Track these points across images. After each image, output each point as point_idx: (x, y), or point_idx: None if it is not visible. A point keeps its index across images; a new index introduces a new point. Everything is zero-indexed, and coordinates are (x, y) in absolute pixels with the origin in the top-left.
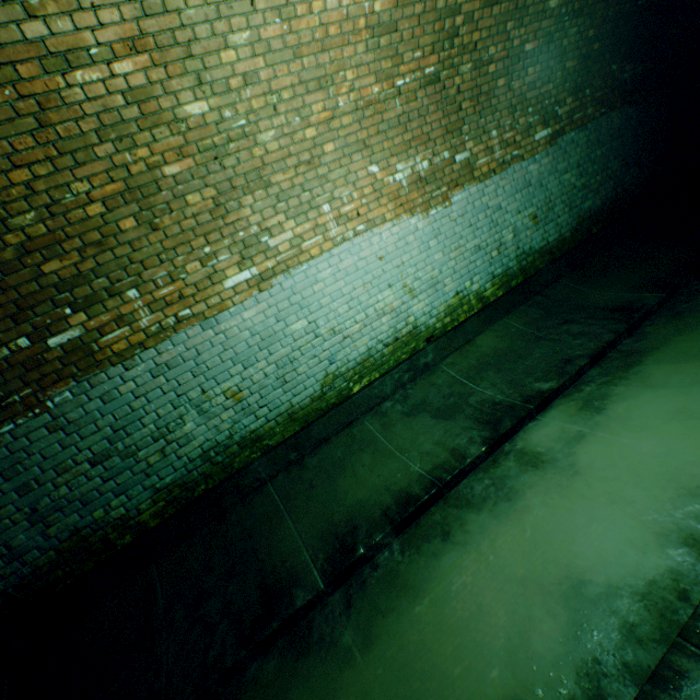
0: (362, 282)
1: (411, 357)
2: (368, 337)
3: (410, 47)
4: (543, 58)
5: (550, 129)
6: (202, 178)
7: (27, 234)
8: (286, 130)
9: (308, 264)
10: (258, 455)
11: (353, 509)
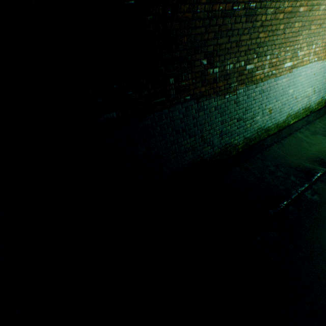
0: (307, 82)
1: (307, 116)
2: (300, 104)
3: None
4: None
5: None
6: (302, 17)
7: (266, 18)
8: (325, 8)
9: (301, 67)
10: (266, 136)
11: (314, 155)
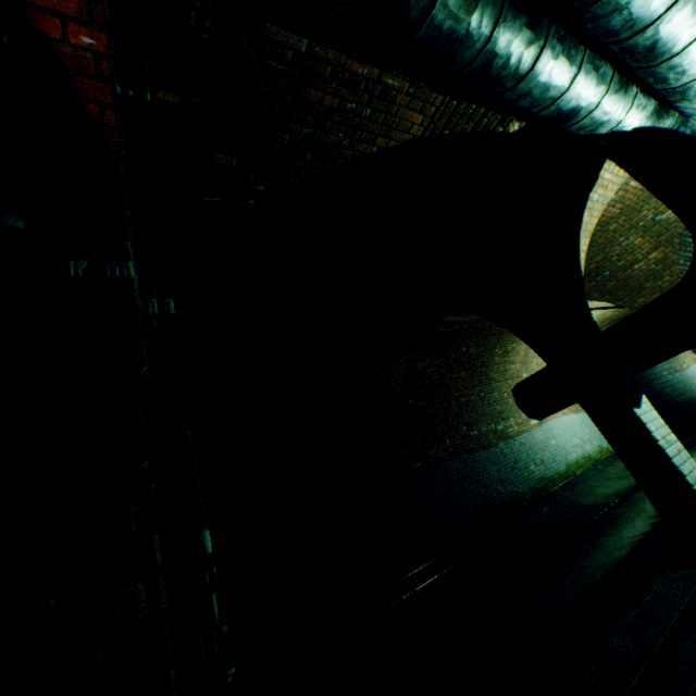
0: None
1: None
2: None
3: None
4: None
5: None
6: None
7: None
8: None
9: (690, 367)
10: None
11: None
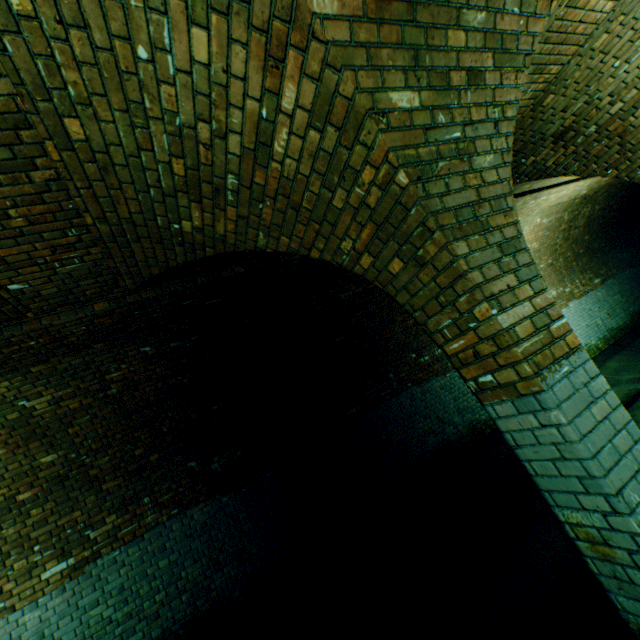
0: None
1: None
2: None
3: (543, 255)
4: (586, 254)
5: (599, 279)
6: None
7: None
8: None
9: None
10: None
11: None
